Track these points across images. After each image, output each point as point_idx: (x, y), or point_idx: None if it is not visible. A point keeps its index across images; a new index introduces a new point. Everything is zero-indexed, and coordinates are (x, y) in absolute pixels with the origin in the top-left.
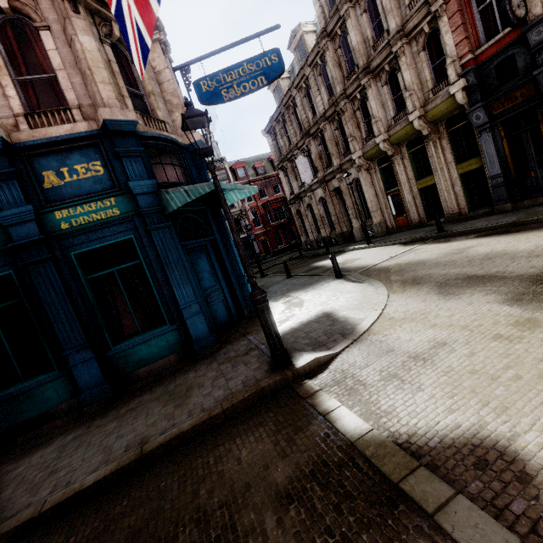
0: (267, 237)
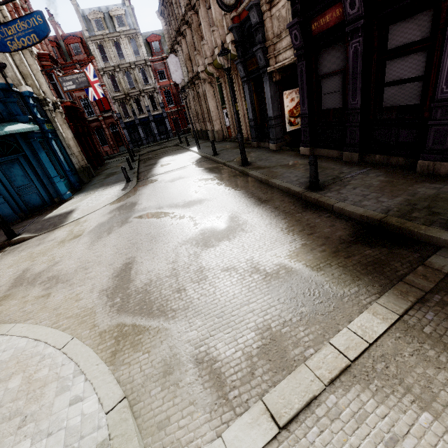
0: (178, 116)
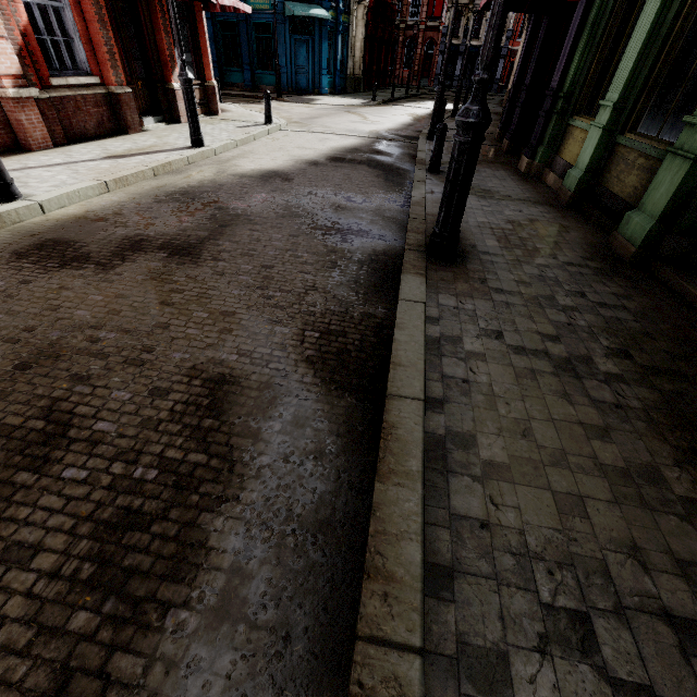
0: None
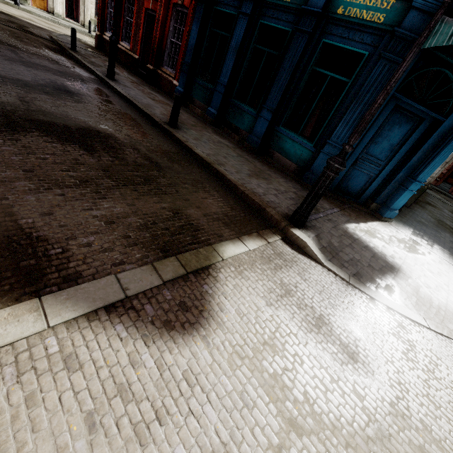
0: None
